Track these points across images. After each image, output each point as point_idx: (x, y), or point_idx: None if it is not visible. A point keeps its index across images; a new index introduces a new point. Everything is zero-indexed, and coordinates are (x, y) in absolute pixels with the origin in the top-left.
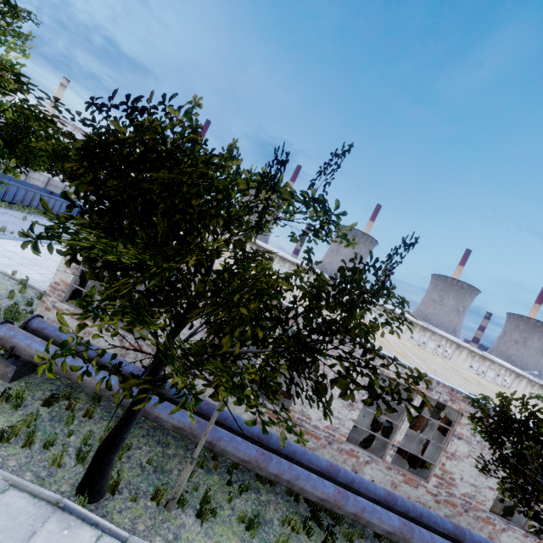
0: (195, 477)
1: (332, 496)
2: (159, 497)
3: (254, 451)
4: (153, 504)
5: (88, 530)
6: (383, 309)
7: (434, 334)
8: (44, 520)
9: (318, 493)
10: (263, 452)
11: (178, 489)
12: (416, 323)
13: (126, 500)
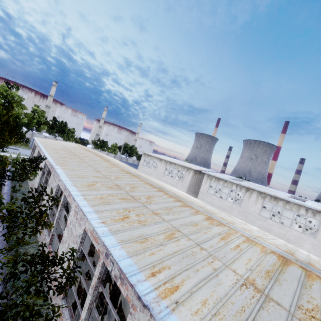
0: None
1: None
2: None
3: None
4: None
5: None
6: (233, 184)
7: (288, 203)
8: None
9: None
10: None
11: None
12: (265, 193)
13: None
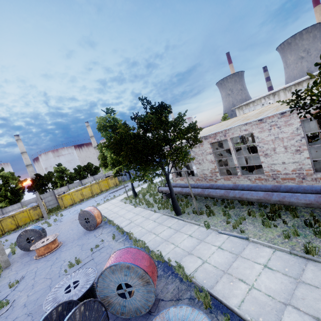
0: (212, 208)
1: (262, 197)
2: (195, 212)
3: (222, 192)
4: (194, 215)
5: (176, 220)
6: None
7: None
8: (168, 219)
9: (254, 197)
10: (227, 191)
11: (195, 208)
12: None
13: (187, 214)
